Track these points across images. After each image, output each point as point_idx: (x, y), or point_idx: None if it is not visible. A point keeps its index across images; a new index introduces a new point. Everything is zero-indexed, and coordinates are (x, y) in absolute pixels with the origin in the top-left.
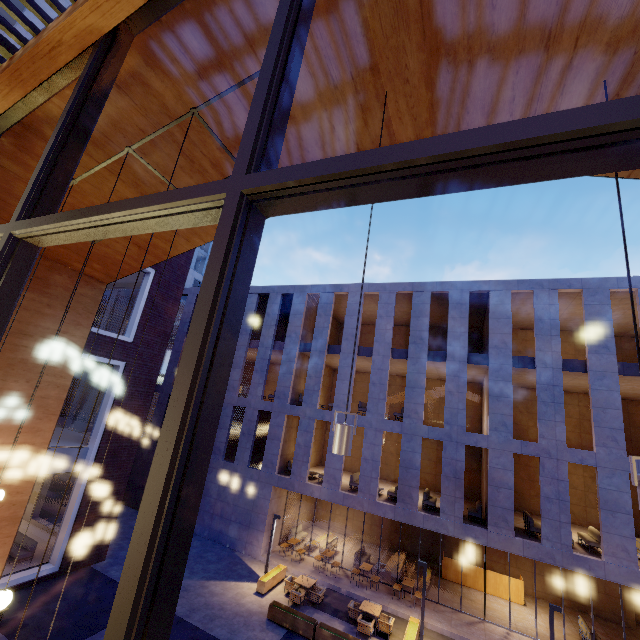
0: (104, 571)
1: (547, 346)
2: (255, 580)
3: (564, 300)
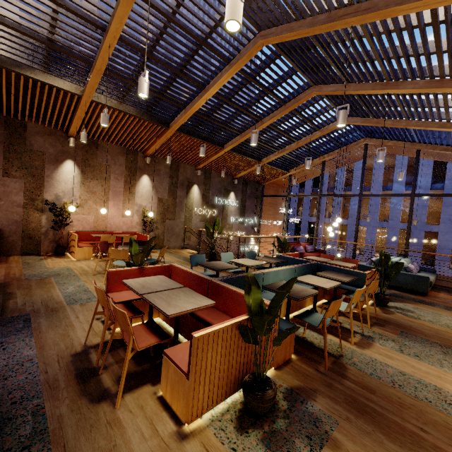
0: None
1: None
2: None
3: None
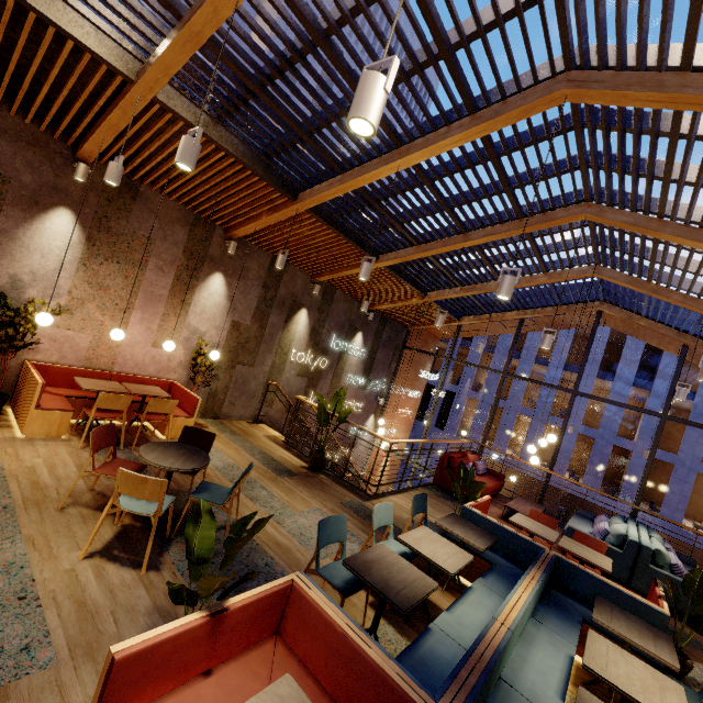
0: None
1: None
2: None
3: None
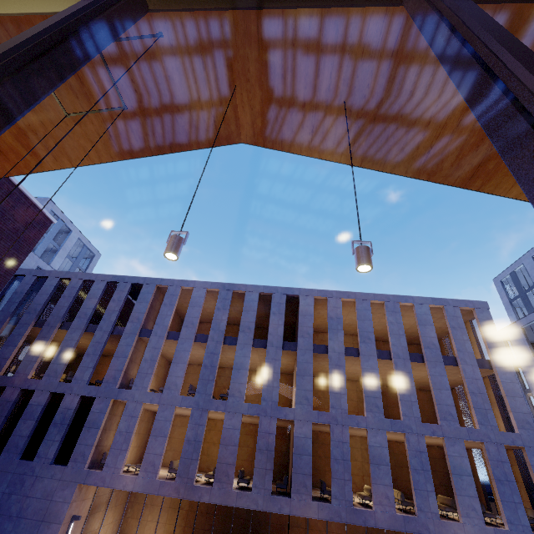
0: None
1: (335, 337)
2: None
3: (346, 307)
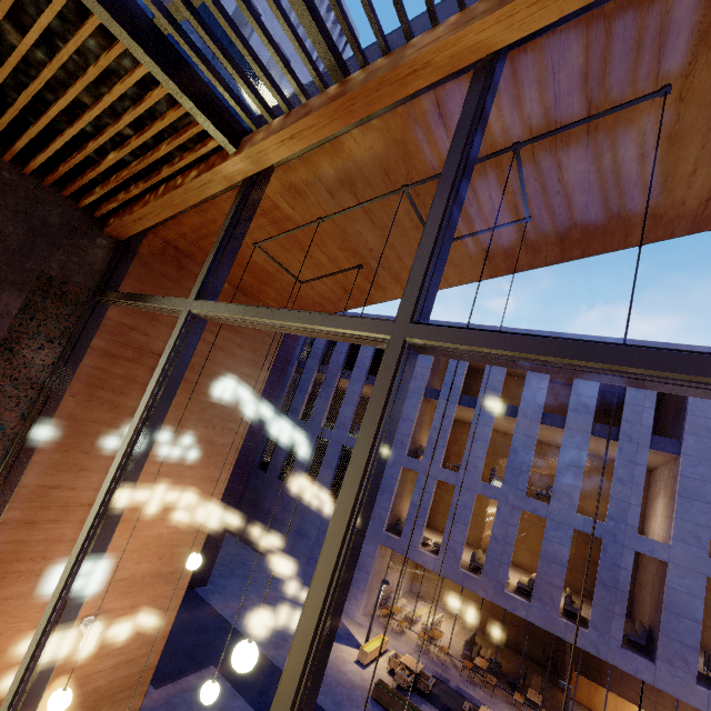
0: (207, 598)
1: None
2: (354, 645)
3: None
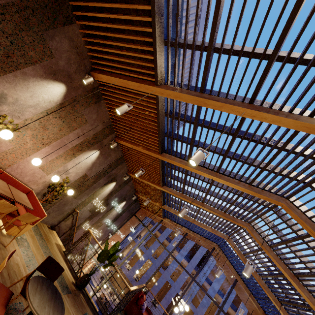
0: None
1: (217, 282)
2: (93, 285)
3: None
